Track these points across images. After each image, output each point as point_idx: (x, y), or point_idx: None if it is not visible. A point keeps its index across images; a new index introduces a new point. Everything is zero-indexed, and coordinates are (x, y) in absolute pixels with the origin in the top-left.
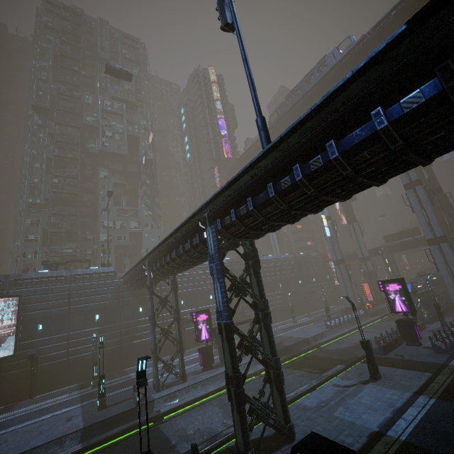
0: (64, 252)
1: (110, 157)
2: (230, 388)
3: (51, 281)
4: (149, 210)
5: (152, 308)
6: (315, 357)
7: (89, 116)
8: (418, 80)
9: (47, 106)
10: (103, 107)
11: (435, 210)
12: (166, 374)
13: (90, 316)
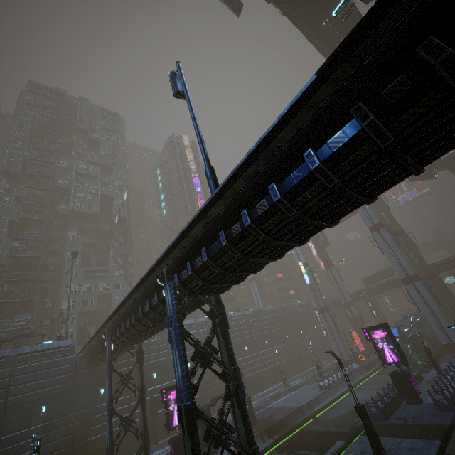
0: (15, 326)
1: (81, 217)
2: None
3: None
4: (121, 269)
5: (109, 390)
6: (311, 432)
7: (62, 179)
8: (339, 122)
9: (18, 171)
10: (78, 170)
11: (402, 250)
12: None
13: (34, 409)
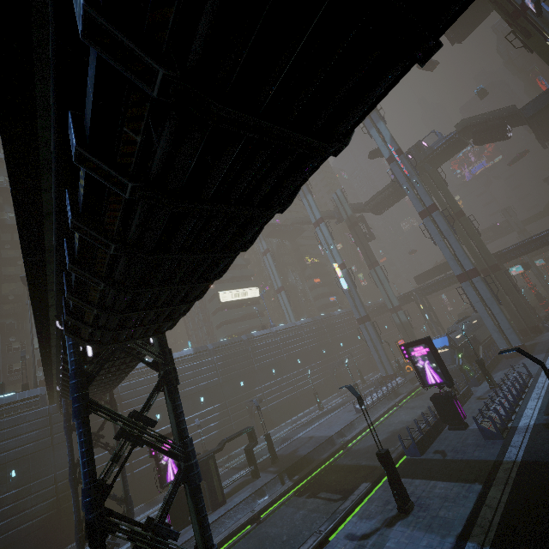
0: None
1: None
2: None
3: None
4: None
5: (69, 457)
6: (339, 467)
7: (2, 175)
8: None
9: None
10: None
11: (461, 238)
12: None
13: None
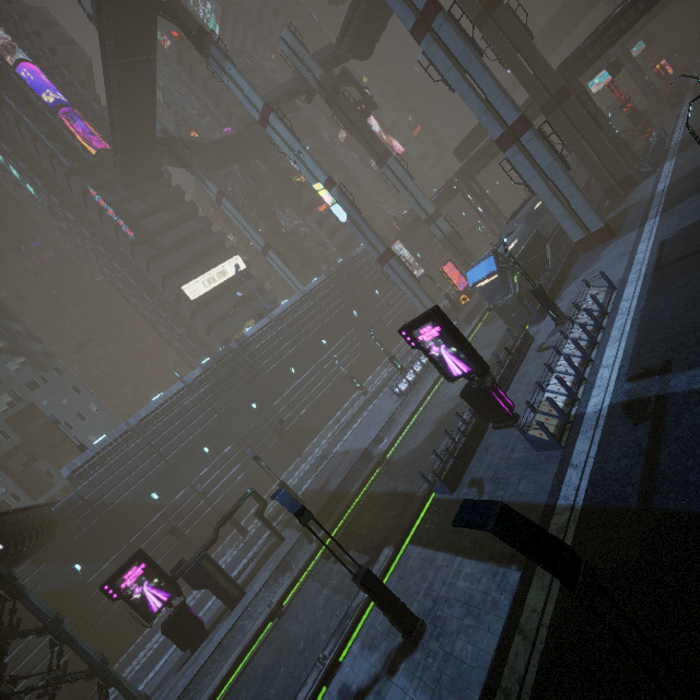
0: None
1: None
2: None
3: None
4: (14, 356)
5: None
6: (374, 497)
7: None
8: None
9: None
10: None
11: (501, 56)
12: (144, 683)
13: None
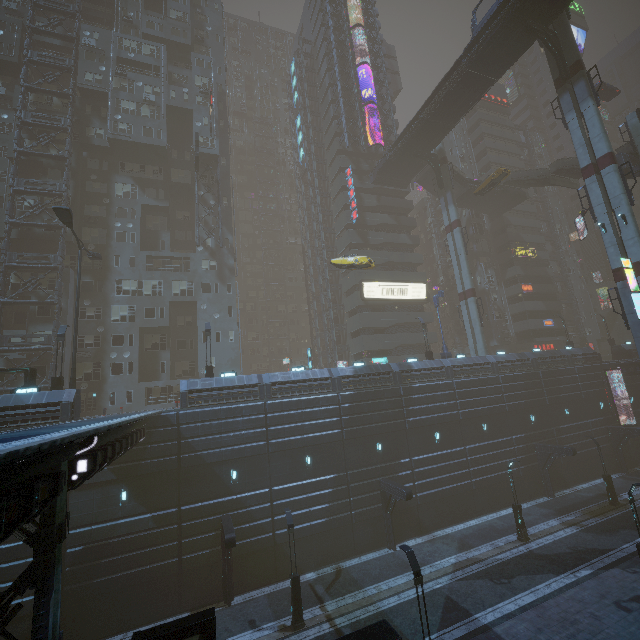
0: (28, 344)
1: (136, 156)
2: None
3: None
4: (211, 257)
5: None
6: None
7: (91, 72)
8: None
9: (14, 58)
10: (121, 53)
11: None
12: None
13: None
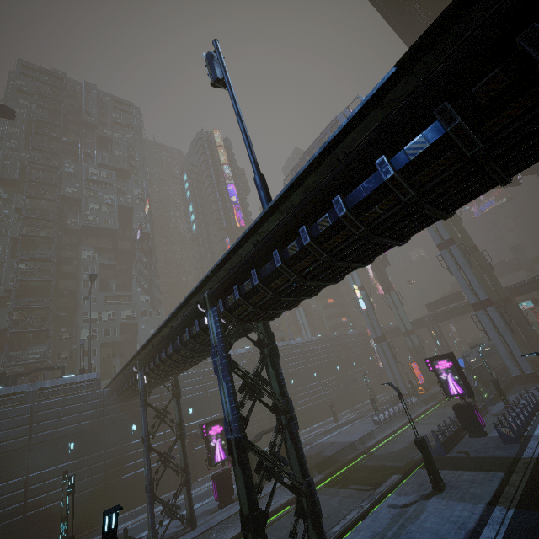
0: (30, 359)
1: (96, 234)
2: (247, 535)
3: (5, 402)
4: (146, 294)
5: (145, 426)
6: (364, 467)
7: (70, 187)
8: (419, 125)
9: (16, 177)
10: (88, 176)
11: (474, 270)
12: (168, 521)
13: (61, 446)
